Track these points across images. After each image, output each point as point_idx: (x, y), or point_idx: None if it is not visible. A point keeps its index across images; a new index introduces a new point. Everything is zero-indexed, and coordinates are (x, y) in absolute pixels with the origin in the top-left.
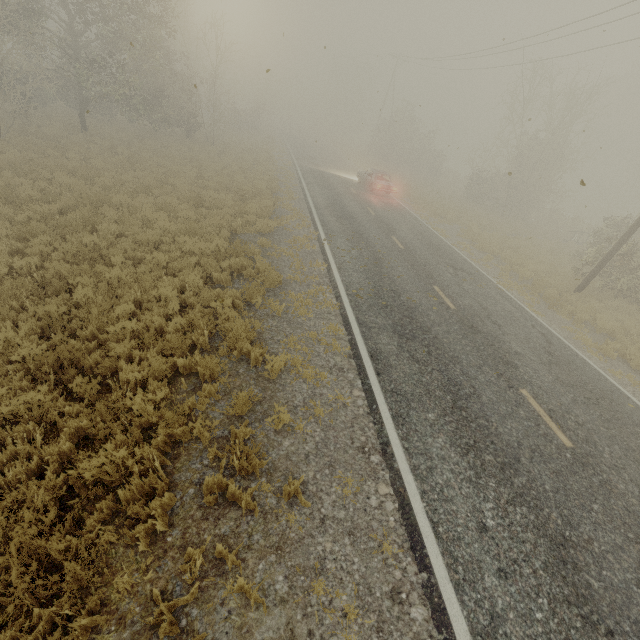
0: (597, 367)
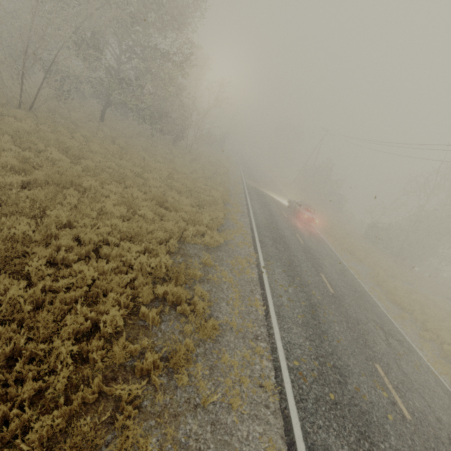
0: None
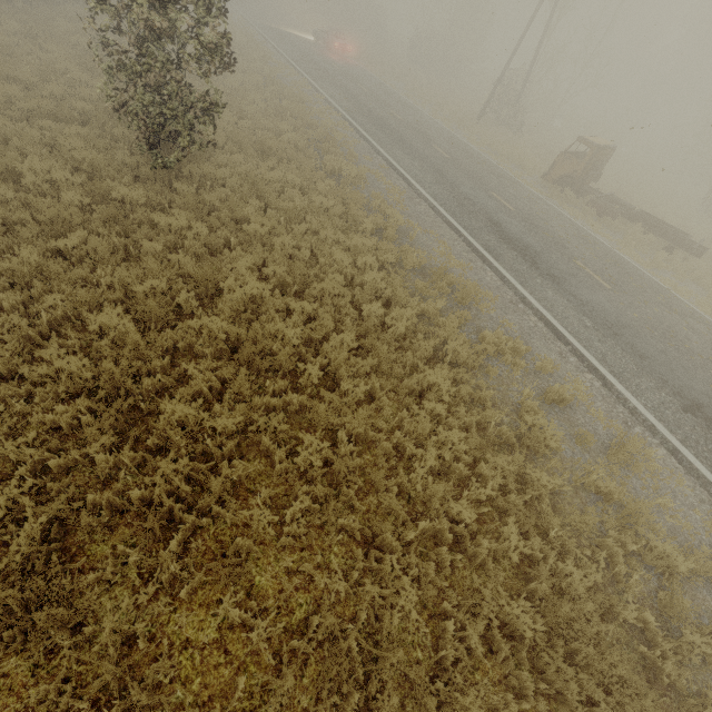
0: (473, 147)
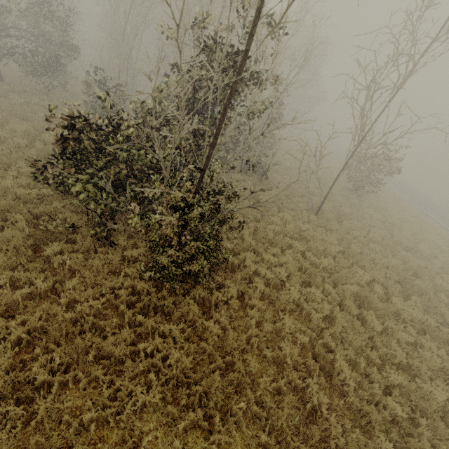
0: None
